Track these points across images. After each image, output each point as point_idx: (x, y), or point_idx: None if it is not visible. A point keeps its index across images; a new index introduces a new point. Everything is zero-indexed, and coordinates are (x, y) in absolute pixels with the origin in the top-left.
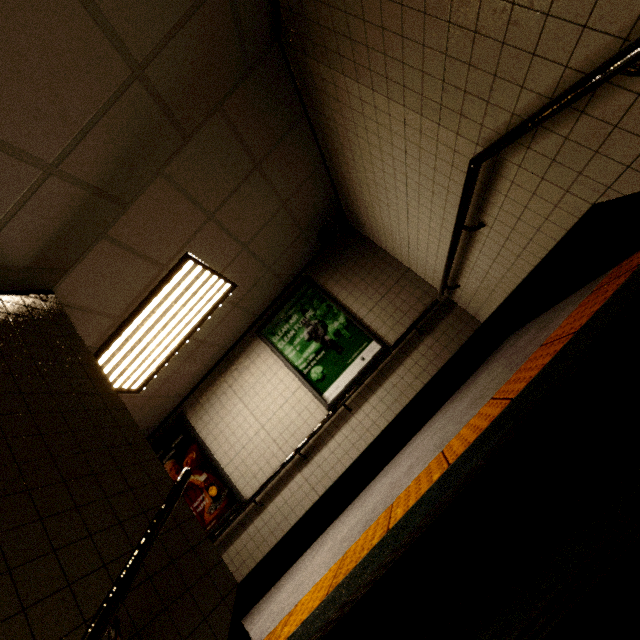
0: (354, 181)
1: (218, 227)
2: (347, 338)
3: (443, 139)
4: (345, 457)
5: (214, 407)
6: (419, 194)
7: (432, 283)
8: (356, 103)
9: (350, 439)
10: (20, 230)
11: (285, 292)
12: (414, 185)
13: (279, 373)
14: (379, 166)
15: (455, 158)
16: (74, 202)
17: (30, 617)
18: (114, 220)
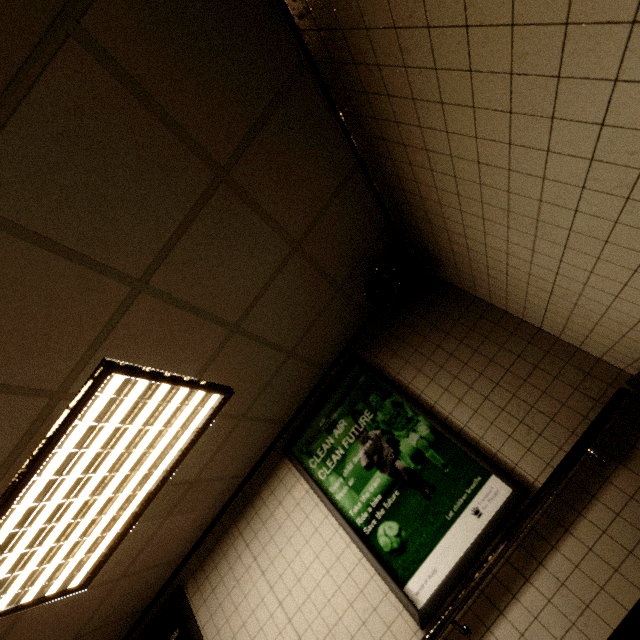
0: (422, 180)
1: (165, 302)
2: (438, 466)
3: None
4: None
5: (224, 582)
6: None
7: (602, 354)
8: None
9: None
10: None
11: (324, 381)
12: None
13: (322, 528)
14: (497, 100)
15: None
16: None
17: None
18: None
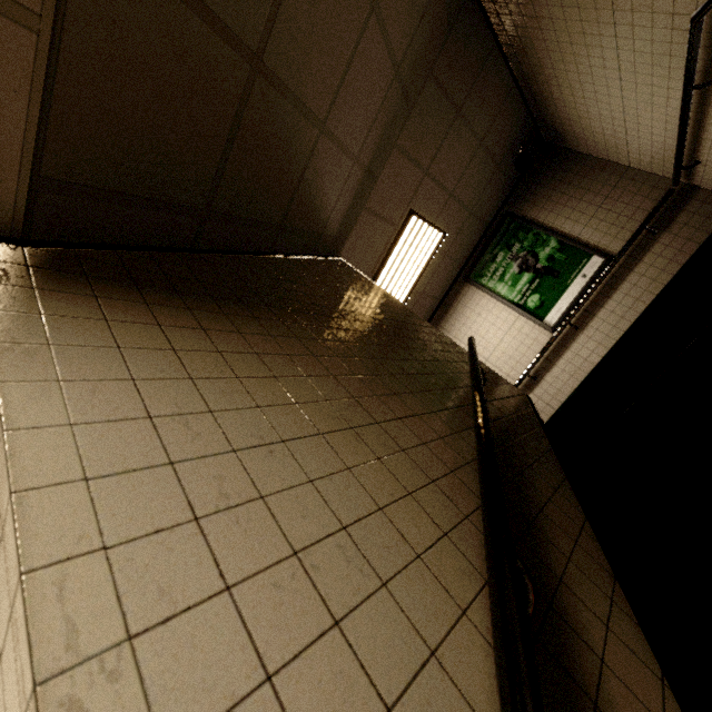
0: (553, 90)
1: (431, 181)
2: (562, 260)
3: (658, 8)
4: (577, 372)
5: None
6: (635, 73)
7: (662, 173)
8: (557, 12)
9: (580, 355)
10: (338, 208)
11: (486, 234)
12: (628, 66)
13: (494, 310)
14: (584, 63)
15: (674, 21)
16: (358, 183)
17: (441, 364)
18: (369, 194)
